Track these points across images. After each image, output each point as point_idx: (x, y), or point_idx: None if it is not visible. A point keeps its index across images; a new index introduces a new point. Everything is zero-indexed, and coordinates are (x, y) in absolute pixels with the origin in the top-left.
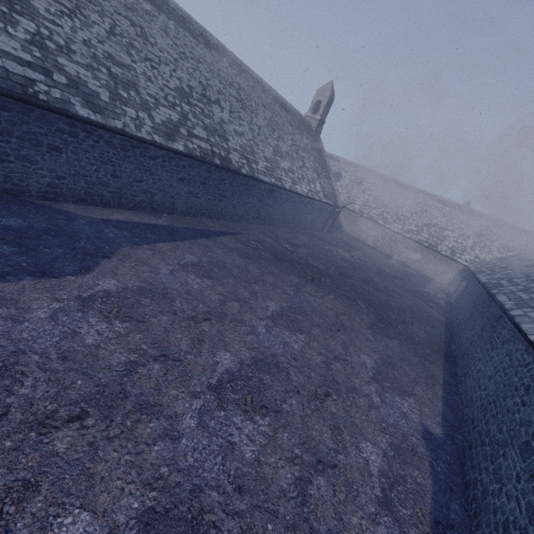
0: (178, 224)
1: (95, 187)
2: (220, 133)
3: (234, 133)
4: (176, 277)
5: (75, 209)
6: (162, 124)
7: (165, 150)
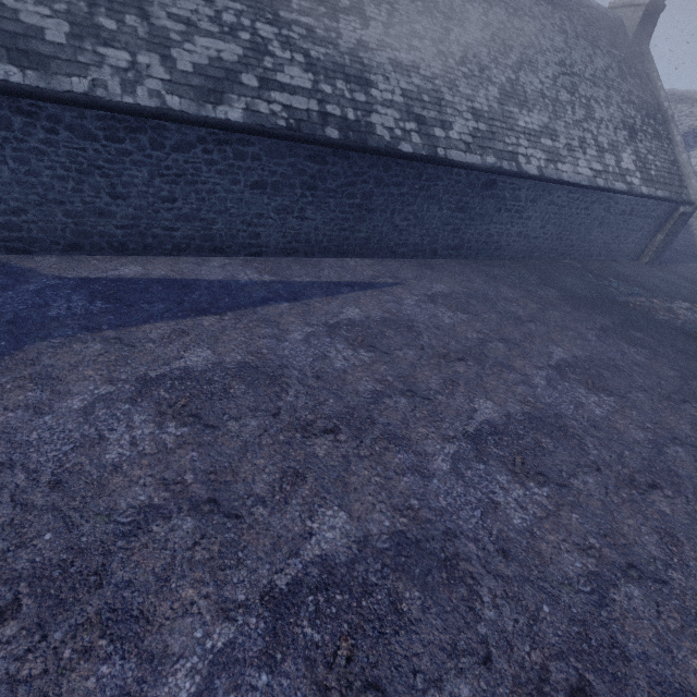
0: (252, 276)
1: (88, 221)
2: (351, 73)
3: (392, 69)
4: (87, 421)
5: (53, 263)
6: (194, 72)
7: (198, 126)
